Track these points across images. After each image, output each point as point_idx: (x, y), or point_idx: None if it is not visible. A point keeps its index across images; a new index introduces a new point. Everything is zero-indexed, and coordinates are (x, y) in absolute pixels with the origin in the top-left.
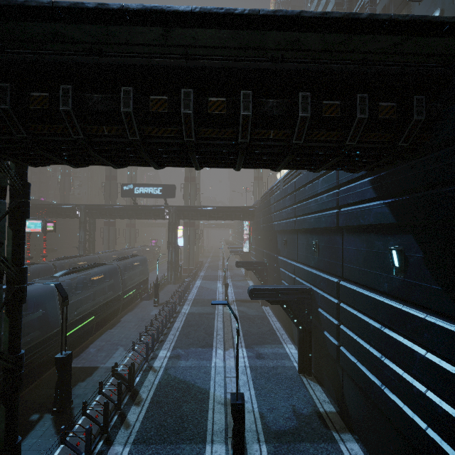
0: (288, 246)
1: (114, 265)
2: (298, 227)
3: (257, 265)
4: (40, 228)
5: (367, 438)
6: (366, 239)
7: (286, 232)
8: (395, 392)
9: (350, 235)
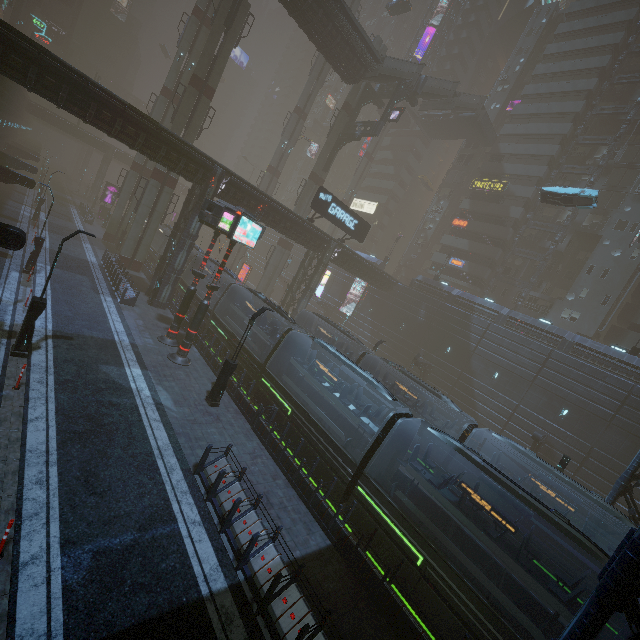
0: (504, 382)
1: (379, 358)
2: (541, 385)
3: (428, 367)
4: (255, 241)
5: (581, 516)
6: (633, 442)
7: (501, 369)
8: (626, 506)
9: (617, 431)
